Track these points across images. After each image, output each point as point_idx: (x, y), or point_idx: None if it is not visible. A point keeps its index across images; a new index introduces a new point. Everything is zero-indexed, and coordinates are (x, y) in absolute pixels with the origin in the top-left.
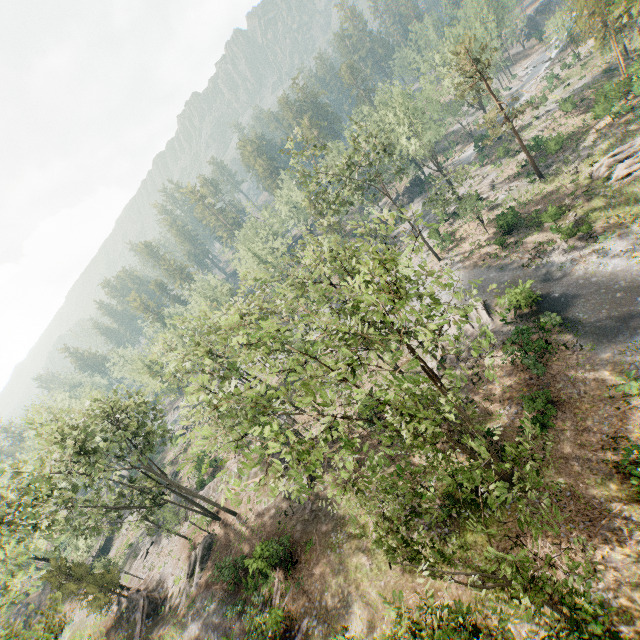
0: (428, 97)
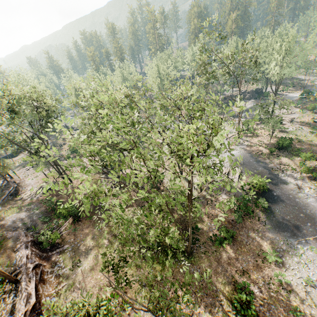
0: (305, 48)
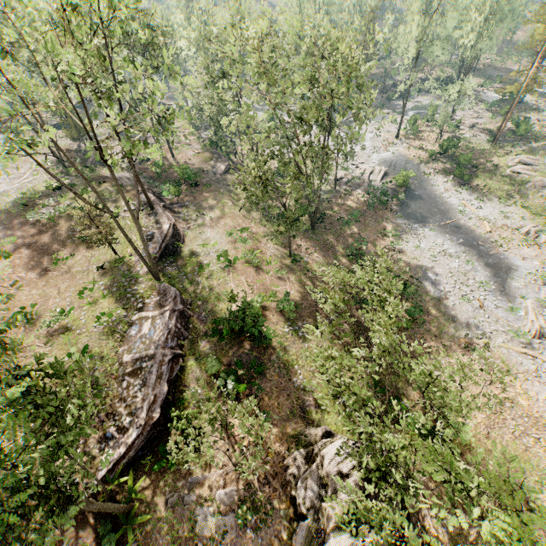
0: (516, 10)
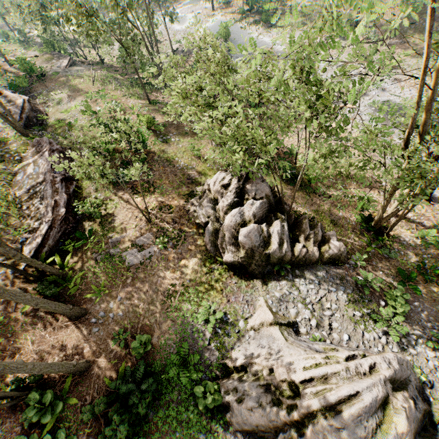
0: None
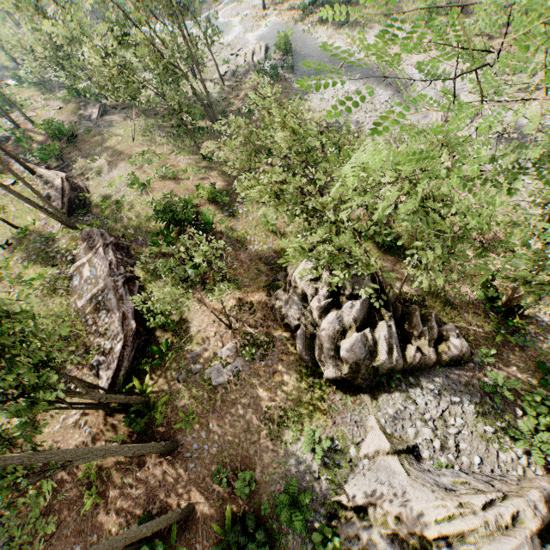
0: None
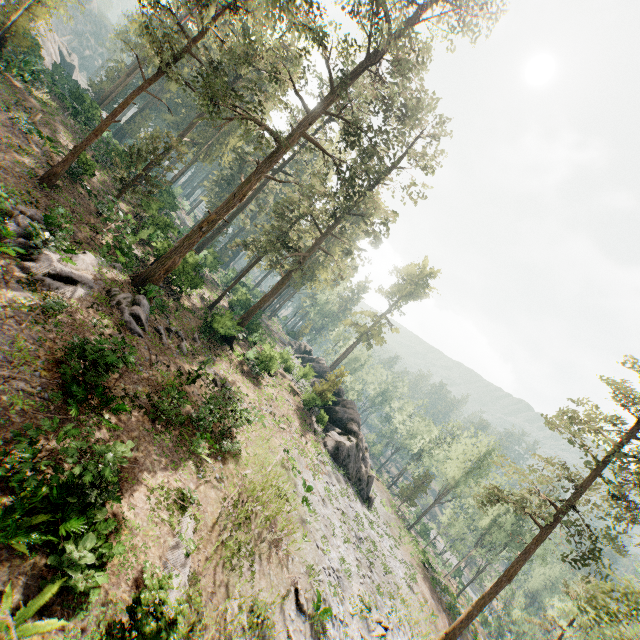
0: None
